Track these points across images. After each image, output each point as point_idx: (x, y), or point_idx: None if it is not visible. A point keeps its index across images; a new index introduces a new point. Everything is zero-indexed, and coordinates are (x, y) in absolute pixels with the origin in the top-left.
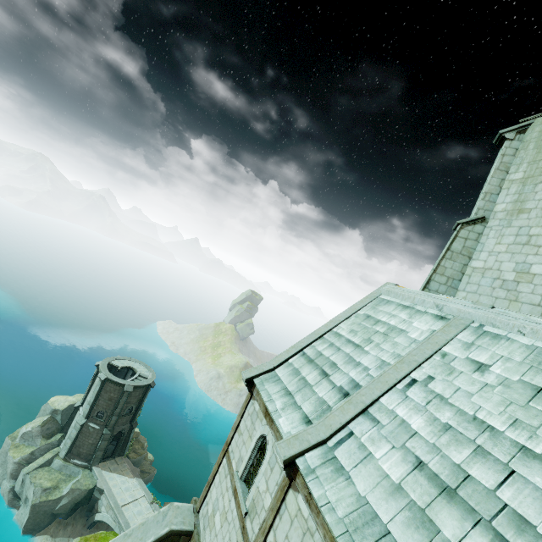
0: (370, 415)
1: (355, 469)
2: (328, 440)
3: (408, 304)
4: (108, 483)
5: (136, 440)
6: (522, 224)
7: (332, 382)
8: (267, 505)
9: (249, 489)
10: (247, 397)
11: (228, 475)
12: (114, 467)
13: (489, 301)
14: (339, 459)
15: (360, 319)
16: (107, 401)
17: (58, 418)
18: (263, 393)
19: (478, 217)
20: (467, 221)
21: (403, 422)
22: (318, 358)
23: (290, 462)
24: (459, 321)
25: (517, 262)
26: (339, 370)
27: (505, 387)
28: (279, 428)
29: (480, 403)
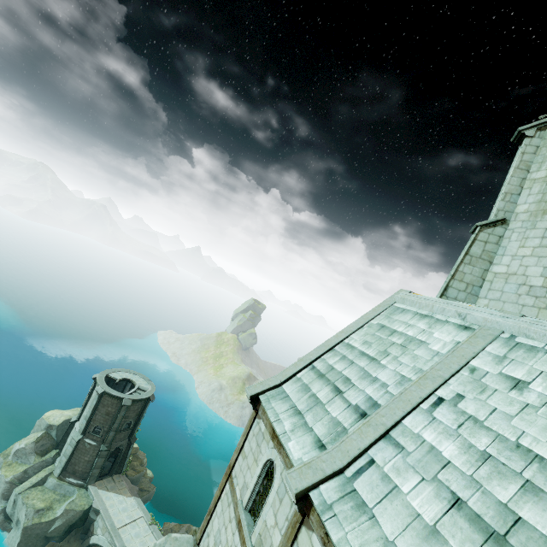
0: (393, 439)
1: (379, 506)
2: (345, 469)
3: (426, 313)
4: (105, 503)
5: (135, 457)
6: None
7: (346, 400)
8: (276, 543)
9: (255, 521)
10: (252, 416)
11: (231, 504)
12: (111, 485)
13: (514, 309)
14: (359, 492)
15: (373, 329)
16: (105, 416)
17: (53, 434)
18: (270, 412)
19: (498, 218)
20: (487, 223)
21: (432, 448)
22: (330, 373)
23: (303, 496)
24: (486, 331)
25: (544, 267)
26: (353, 386)
27: None
28: (288, 453)
29: (523, 427)
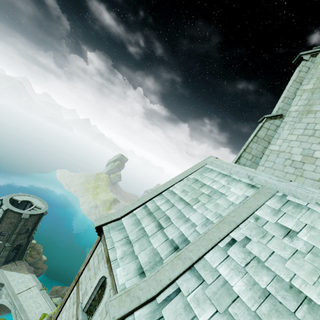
0: (196, 272)
1: None
2: (157, 296)
3: (226, 173)
4: (8, 279)
5: (33, 248)
6: (310, 121)
7: (165, 235)
8: None
9: None
10: (97, 239)
11: (75, 303)
12: (14, 267)
13: (281, 175)
14: None
15: (190, 182)
16: (9, 225)
17: None
18: (108, 241)
19: (278, 114)
20: (271, 116)
21: (225, 283)
22: (156, 212)
23: None
24: (266, 190)
25: (303, 148)
26: (171, 224)
27: (314, 255)
28: (115, 279)
29: (294, 270)
